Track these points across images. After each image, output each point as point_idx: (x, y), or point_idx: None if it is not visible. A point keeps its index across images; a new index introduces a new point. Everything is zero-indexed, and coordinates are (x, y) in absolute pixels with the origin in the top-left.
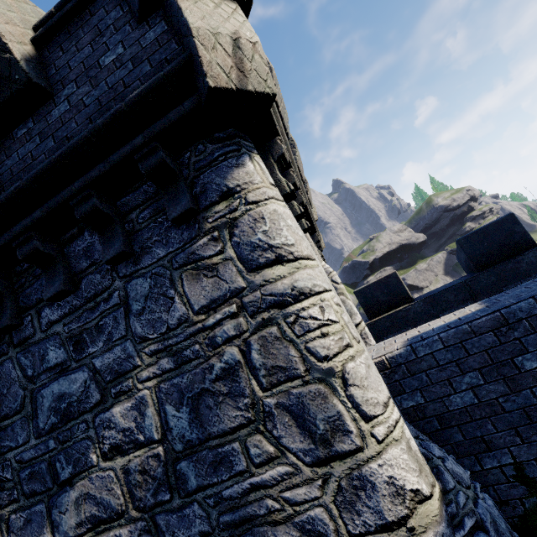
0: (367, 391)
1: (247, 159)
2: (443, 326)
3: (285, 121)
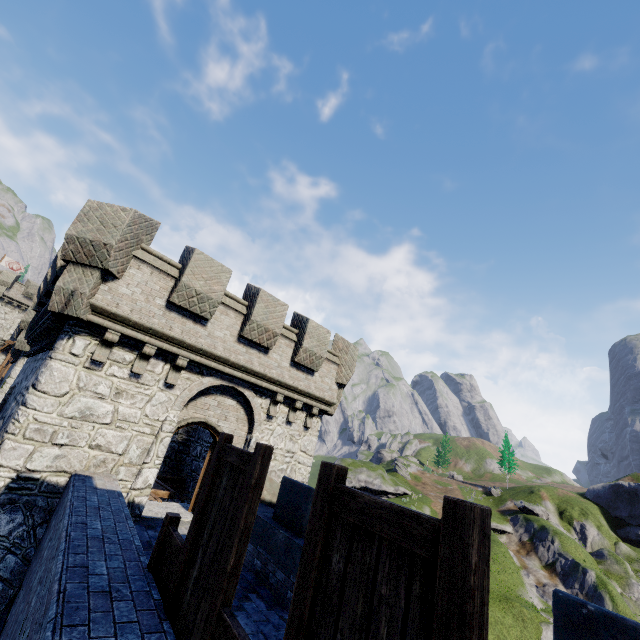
0: (0, 453)
1: (67, 337)
2: (87, 480)
3: (198, 309)
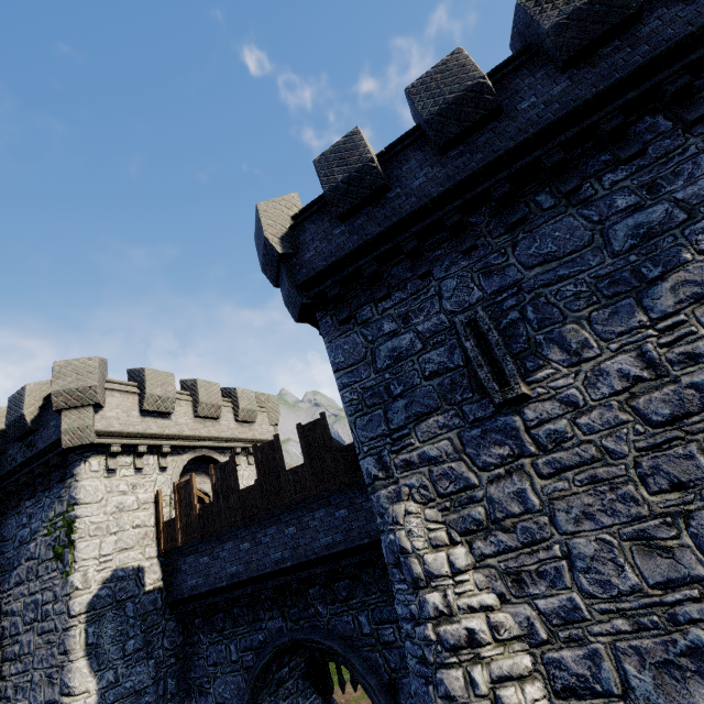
0: None
1: None
2: None
3: None
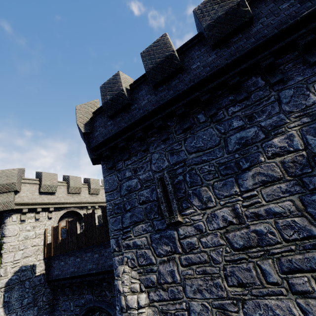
0: None
1: None
2: None
3: None
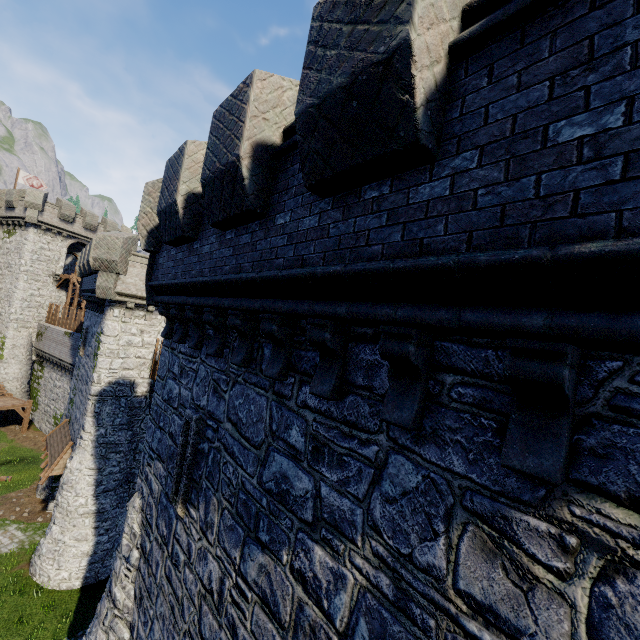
0: None
1: None
2: None
3: None
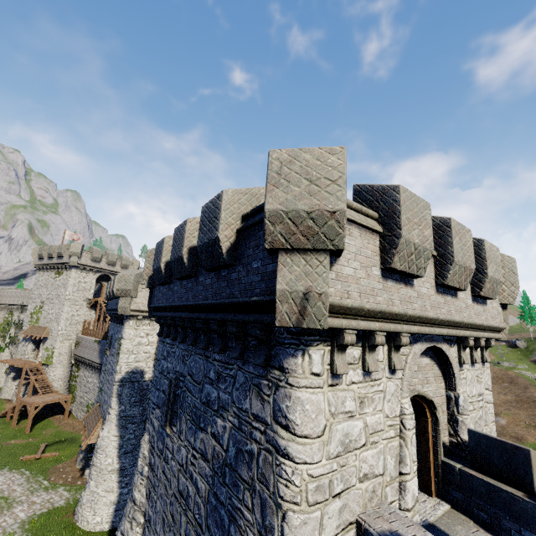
0: (291, 533)
1: (300, 353)
2: None
3: (414, 268)
